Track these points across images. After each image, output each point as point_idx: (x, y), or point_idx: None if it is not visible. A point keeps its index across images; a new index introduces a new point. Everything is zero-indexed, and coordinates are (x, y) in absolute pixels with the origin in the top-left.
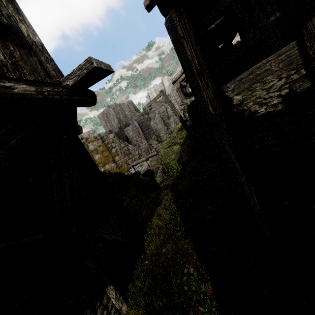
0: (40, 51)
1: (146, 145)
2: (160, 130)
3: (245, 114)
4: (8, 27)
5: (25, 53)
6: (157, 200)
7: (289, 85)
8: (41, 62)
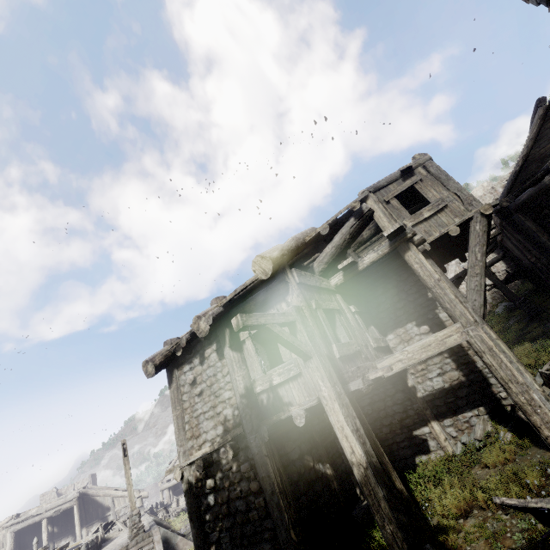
0: None
1: None
2: None
3: None
4: None
5: None
6: None
7: None
8: None
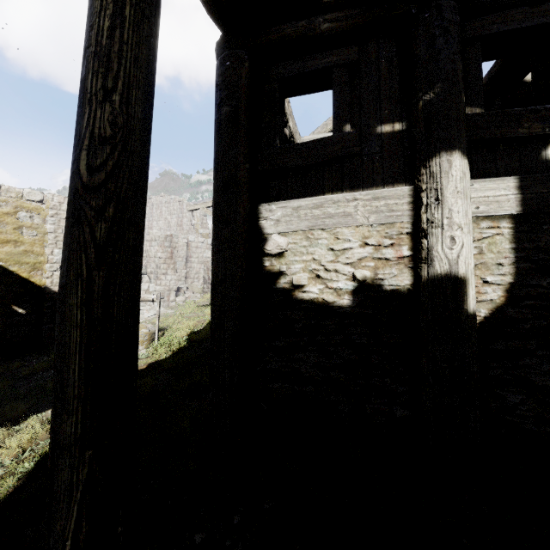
0: None
1: (172, 284)
2: None
3: (281, 283)
4: None
5: None
6: None
7: (375, 264)
8: None
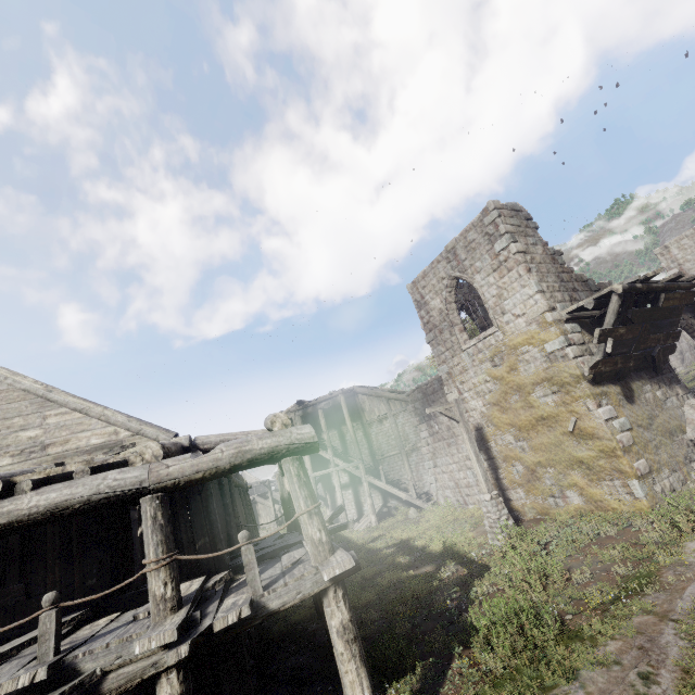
0: None
1: None
2: (672, 363)
3: None
4: None
5: None
6: None
7: None
8: None
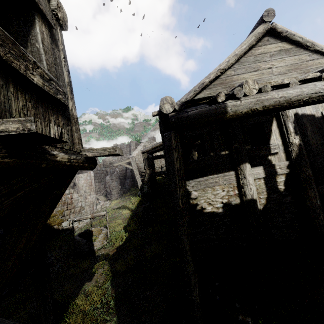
0: (75, 123)
1: (94, 200)
2: (114, 188)
3: (198, 208)
4: (65, 105)
5: (66, 123)
6: (88, 272)
7: (228, 197)
8: (71, 131)
